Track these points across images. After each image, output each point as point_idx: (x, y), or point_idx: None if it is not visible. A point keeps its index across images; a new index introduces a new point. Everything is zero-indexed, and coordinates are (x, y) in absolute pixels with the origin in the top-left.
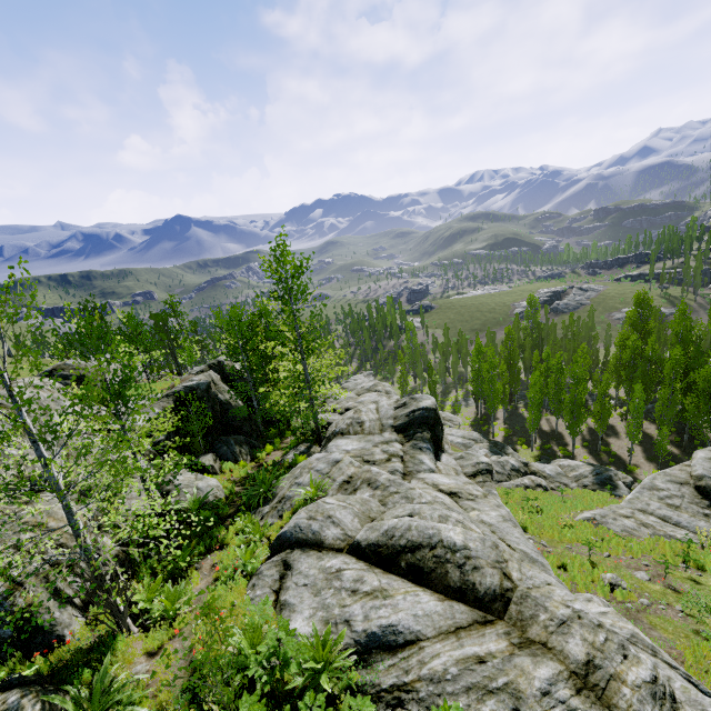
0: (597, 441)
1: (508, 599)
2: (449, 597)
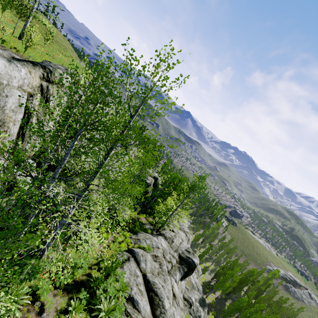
0: None
1: None
2: (152, 314)
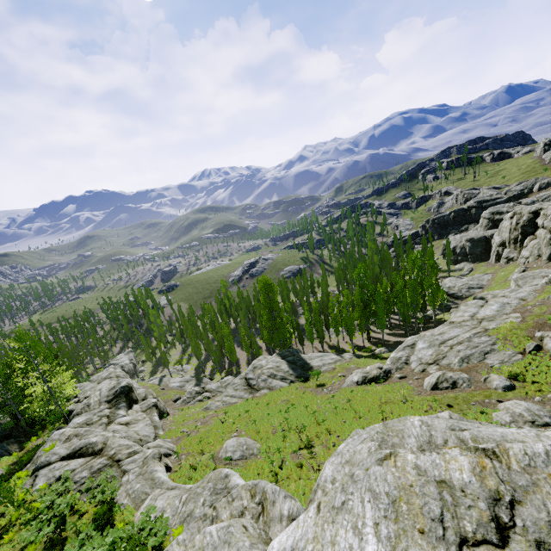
0: (253, 358)
1: (103, 449)
2: (88, 456)
